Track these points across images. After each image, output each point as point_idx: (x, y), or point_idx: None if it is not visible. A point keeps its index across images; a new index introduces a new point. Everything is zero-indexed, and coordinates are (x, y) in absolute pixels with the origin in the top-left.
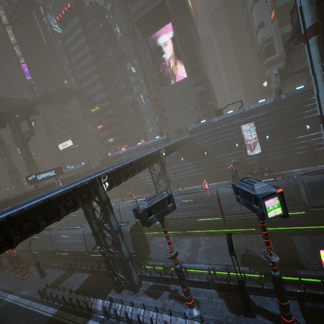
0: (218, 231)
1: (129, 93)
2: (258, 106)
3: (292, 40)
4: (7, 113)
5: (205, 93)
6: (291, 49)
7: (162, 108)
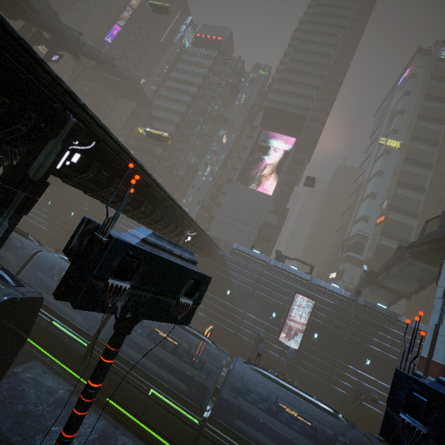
0: None
1: (198, 155)
2: (330, 288)
3: (412, 248)
4: (38, 13)
5: (274, 229)
6: (404, 256)
7: (217, 201)
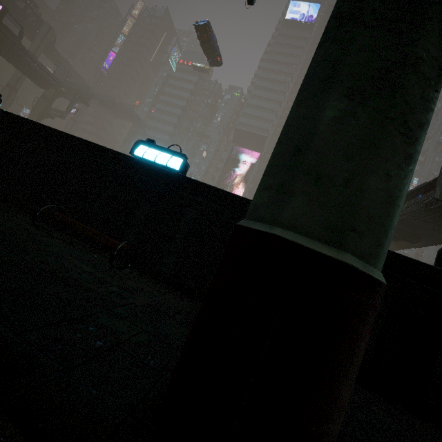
0: None
1: None
2: None
3: None
4: (61, 83)
5: None
6: None
7: None
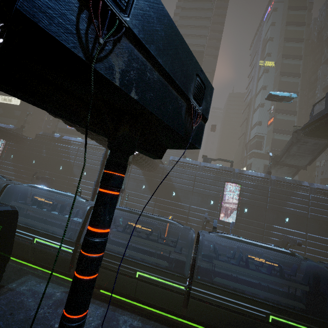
0: (162, 313)
1: None
2: (249, 173)
3: (305, 129)
4: None
5: None
6: (300, 136)
7: None
